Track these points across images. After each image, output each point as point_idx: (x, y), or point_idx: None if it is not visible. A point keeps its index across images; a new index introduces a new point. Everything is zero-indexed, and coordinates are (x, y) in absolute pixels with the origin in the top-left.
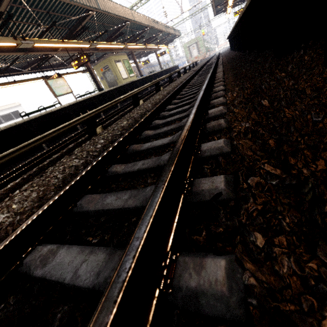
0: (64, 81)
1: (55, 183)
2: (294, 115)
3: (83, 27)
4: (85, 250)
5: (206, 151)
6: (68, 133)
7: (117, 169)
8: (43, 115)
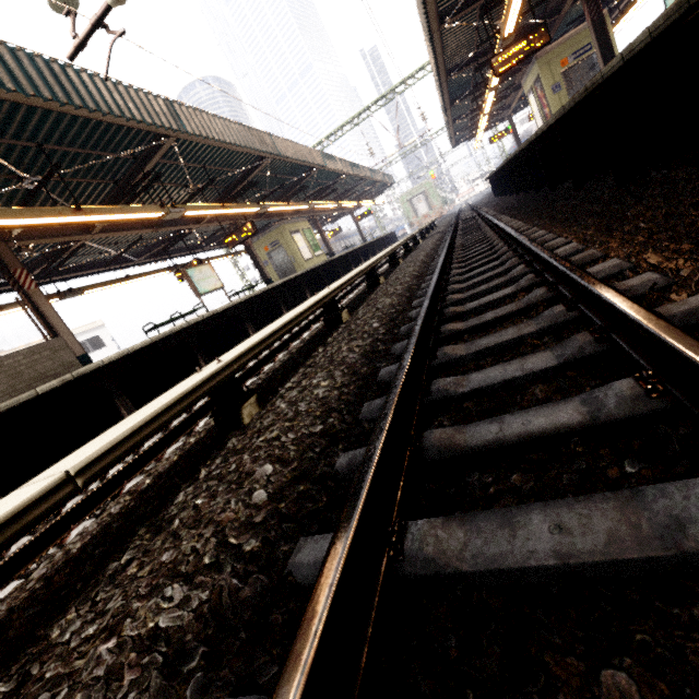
0: (211, 270)
1: (356, 361)
2: None
3: (250, 183)
4: (511, 363)
5: (599, 273)
6: None
7: (455, 327)
8: (206, 318)
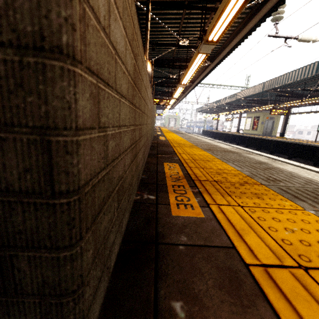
0: None
1: None
2: None
3: None
4: None
5: None
6: None
7: None
8: None
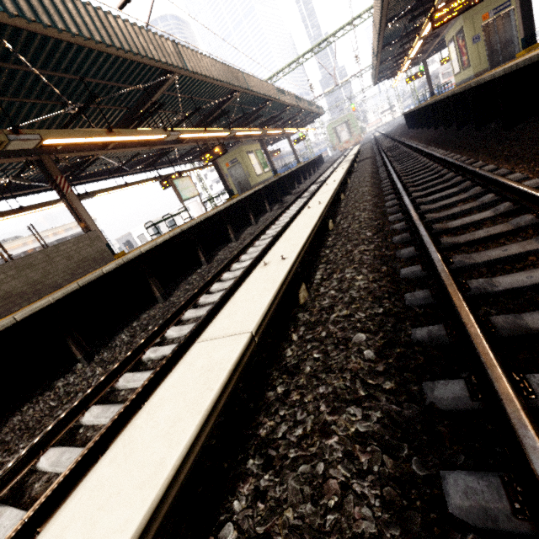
0: (190, 181)
1: (372, 262)
2: None
3: (223, 111)
4: (532, 271)
5: None
6: (218, 246)
7: (453, 240)
8: (202, 220)
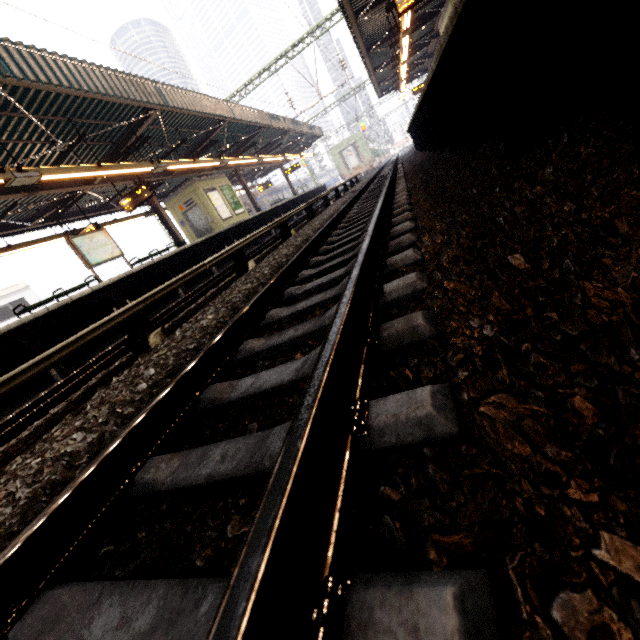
0: (106, 236)
1: (3, 521)
2: (632, 313)
3: (139, 138)
4: None
5: (386, 430)
6: (110, 339)
7: (159, 473)
8: (52, 310)
